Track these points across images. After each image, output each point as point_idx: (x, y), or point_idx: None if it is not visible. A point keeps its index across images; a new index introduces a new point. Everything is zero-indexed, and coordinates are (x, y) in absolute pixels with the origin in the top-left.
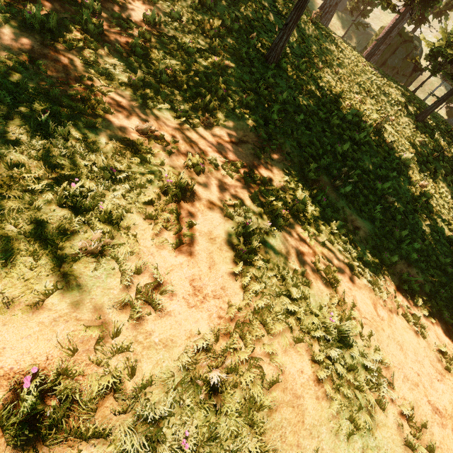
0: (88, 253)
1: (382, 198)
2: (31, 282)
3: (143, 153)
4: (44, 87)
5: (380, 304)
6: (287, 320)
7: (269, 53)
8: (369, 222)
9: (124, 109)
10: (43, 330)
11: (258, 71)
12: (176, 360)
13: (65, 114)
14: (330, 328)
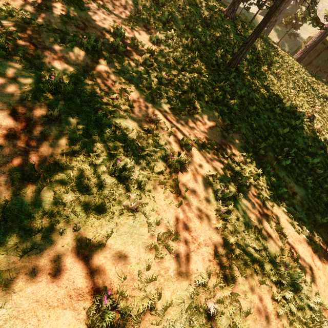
0: (128, 209)
1: (312, 170)
2: (98, 228)
3: (154, 137)
4: (95, 90)
5: (316, 256)
6: (254, 266)
7: (231, 61)
8: (303, 188)
9: (140, 104)
10: (107, 262)
11: (223, 74)
12: (185, 291)
13: (108, 109)
14: (285, 275)
